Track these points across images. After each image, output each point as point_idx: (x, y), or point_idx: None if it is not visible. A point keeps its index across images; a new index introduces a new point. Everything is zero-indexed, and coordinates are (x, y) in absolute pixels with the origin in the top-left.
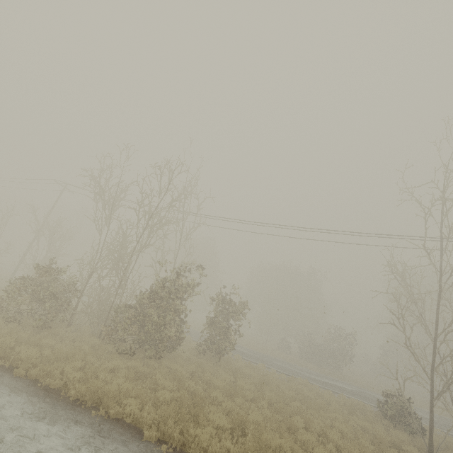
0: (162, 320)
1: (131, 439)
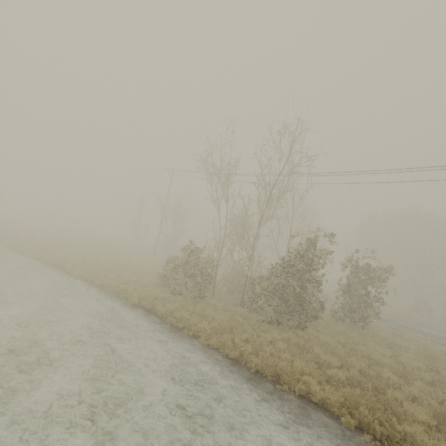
0: (303, 293)
1: (327, 422)
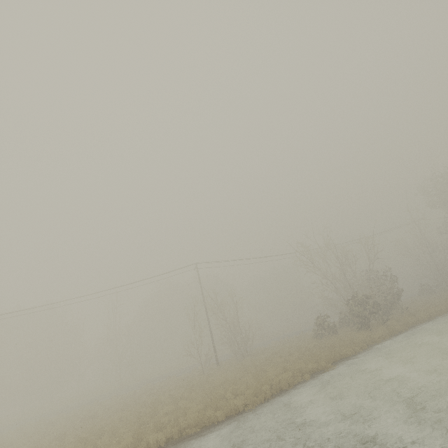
0: (400, 292)
1: None
